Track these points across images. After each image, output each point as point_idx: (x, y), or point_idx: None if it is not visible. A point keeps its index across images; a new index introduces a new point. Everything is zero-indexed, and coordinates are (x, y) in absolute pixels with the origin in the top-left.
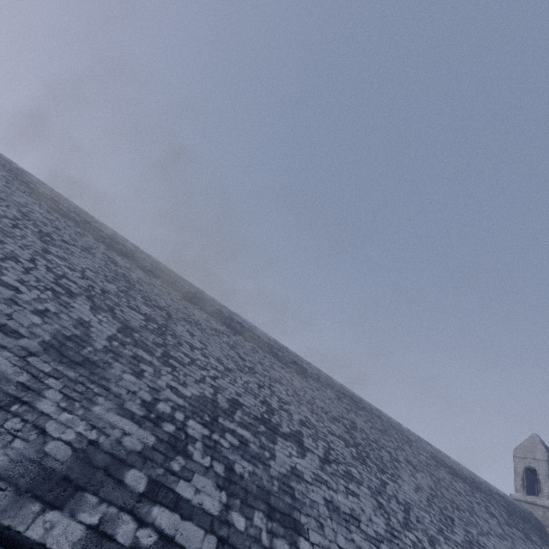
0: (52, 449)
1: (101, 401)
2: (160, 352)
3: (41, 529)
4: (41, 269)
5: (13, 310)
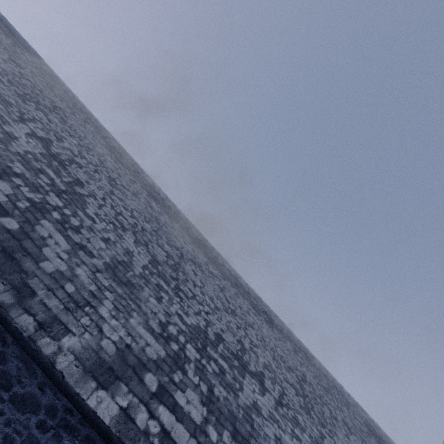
0: (105, 344)
1: (135, 315)
2: (174, 284)
3: (95, 401)
4: (108, 206)
5: (90, 235)
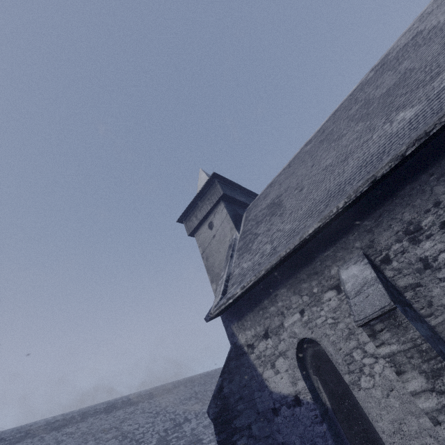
0: None
1: None
2: (134, 442)
3: None
4: None
5: None
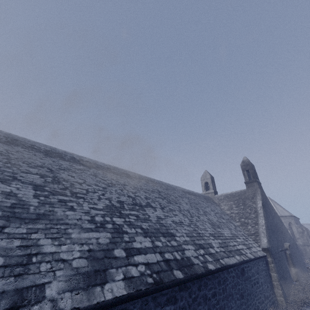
0: (76, 264)
1: (71, 231)
2: (68, 192)
3: (109, 293)
4: None
5: None
